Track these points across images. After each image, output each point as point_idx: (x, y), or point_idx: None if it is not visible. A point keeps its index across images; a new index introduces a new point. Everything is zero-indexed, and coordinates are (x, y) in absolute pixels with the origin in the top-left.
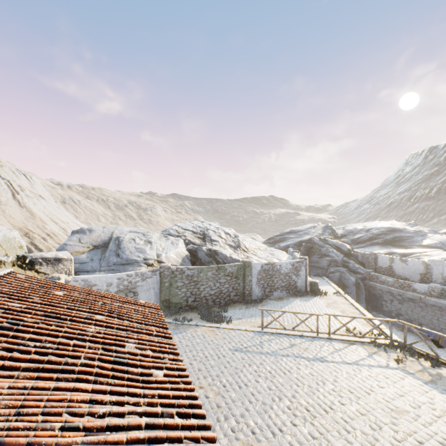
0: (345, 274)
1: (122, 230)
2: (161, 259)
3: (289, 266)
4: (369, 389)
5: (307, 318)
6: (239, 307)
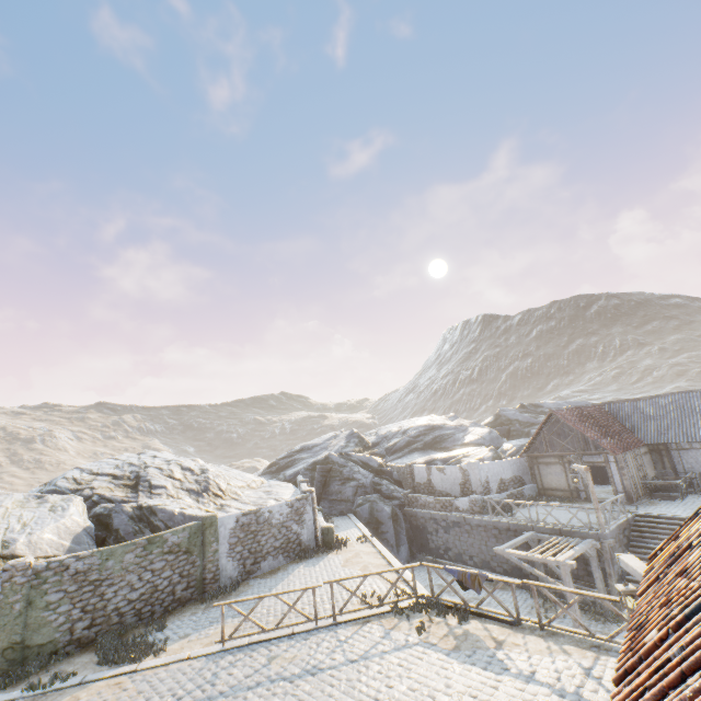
0: (377, 504)
1: None
2: (13, 550)
3: (286, 509)
4: (374, 697)
5: (299, 598)
6: (192, 611)
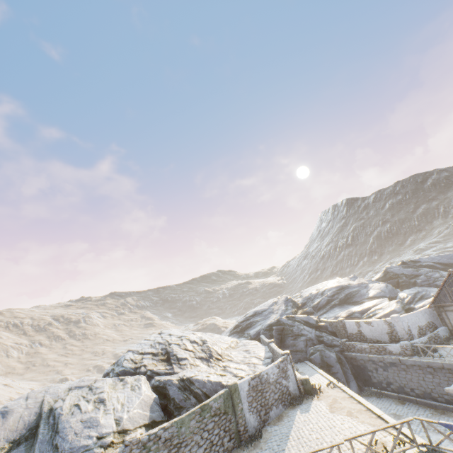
0: (325, 352)
1: (57, 391)
2: (123, 426)
3: (276, 370)
4: None
5: None
6: None
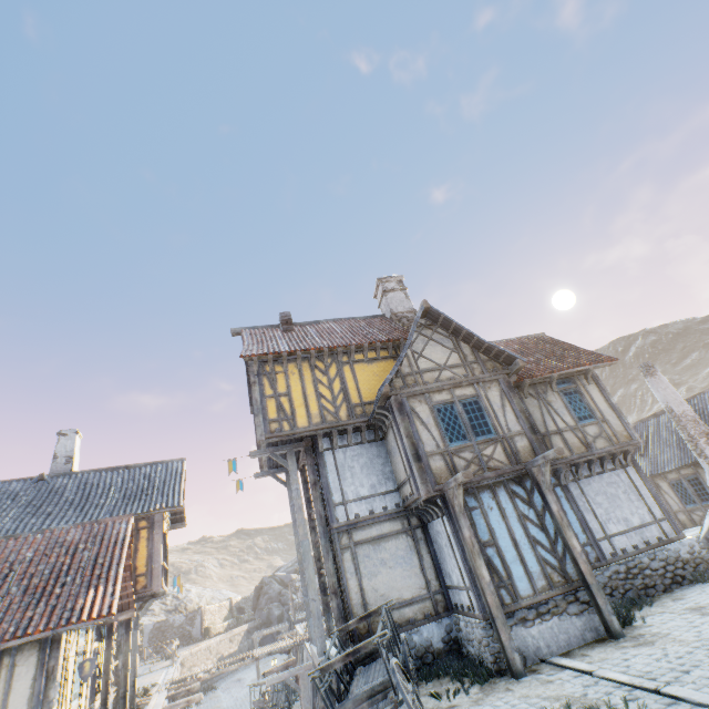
0: (272, 610)
1: None
2: None
3: (183, 618)
4: None
5: None
6: None
